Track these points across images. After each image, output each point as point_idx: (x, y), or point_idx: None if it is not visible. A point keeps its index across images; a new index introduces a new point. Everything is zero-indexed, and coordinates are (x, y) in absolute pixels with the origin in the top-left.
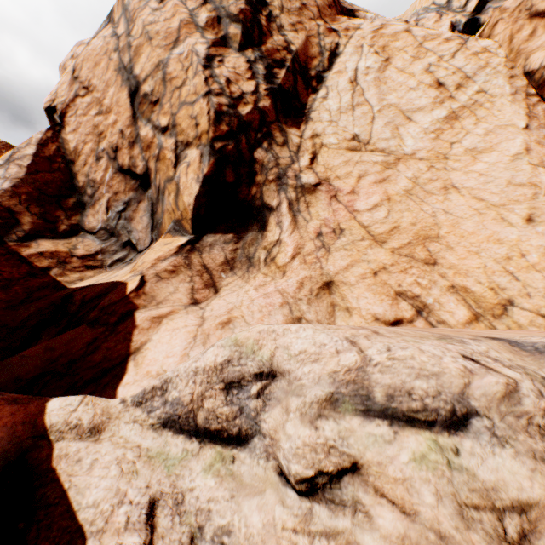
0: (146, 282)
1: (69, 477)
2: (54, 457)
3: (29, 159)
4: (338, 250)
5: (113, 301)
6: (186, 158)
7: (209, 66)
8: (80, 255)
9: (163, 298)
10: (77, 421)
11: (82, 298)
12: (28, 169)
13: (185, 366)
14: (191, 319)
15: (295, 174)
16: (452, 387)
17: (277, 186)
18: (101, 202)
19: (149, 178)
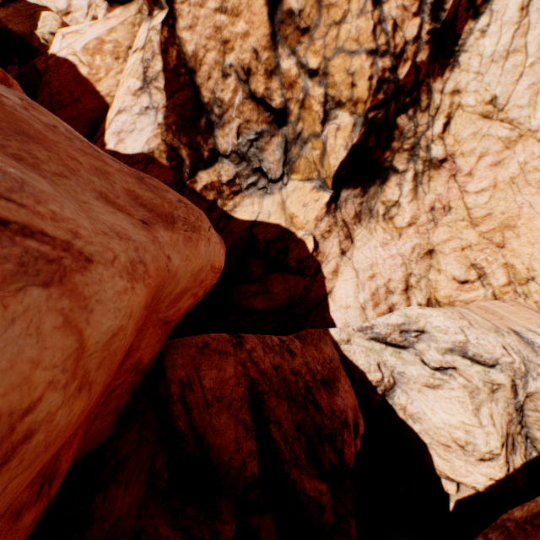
0: (318, 243)
1: (349, 356)
2: (342, 350)
3: (162, 78)
4: (443, 226)
5: (303, 257)
6: (335, 119)
7: (378, 1)
8: (226, 183)
9: (328, 253)
10: (343, 339)
11: (263, 239)
12: (165, 92)
13: (381, 321)
14: (350, 272)
15: (427, 145)
16: (495, 357)
17: (408, 156)
18: (231, 126)
19: (285, 116)
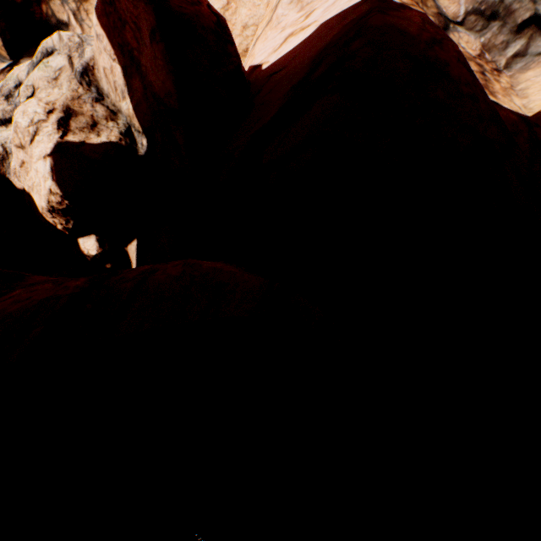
0: None
1: None
2: None
3: None
4: None
5: None
6: None
7: None
8: None
9: None
10: None
11: None
12: None
13: None
14: None
15: None
16: (52, 46)
17: (60, 0)
18: None
19: None
